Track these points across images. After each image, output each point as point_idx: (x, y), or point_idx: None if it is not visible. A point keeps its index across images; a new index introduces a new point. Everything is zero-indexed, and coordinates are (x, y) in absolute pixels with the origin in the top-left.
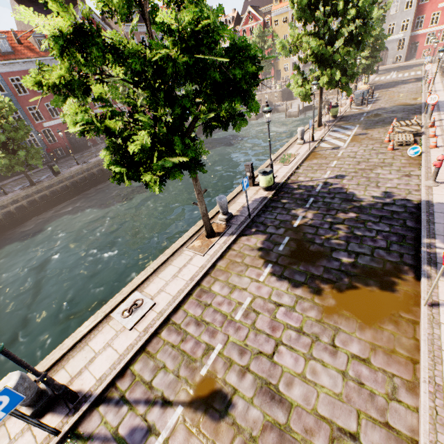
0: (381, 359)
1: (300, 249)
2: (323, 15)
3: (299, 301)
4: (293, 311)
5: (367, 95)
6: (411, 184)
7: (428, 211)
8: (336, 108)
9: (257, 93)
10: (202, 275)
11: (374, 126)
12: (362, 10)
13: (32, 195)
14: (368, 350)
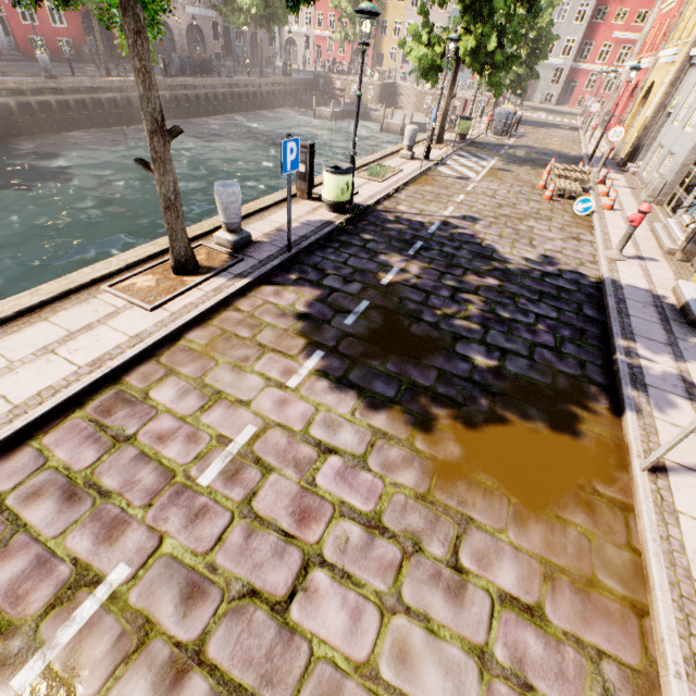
0: (570, 607)
1: (391, 328)
2: None
3: (379, 443)
4: (363, 468)
5: (514, 119)
6: (583, 251)
7: (616, 295)
8: (468, 121)
9: (341, 76)
10: (134, 356)
11: (521, 164)
12: None
13: None
14: (537, 581)
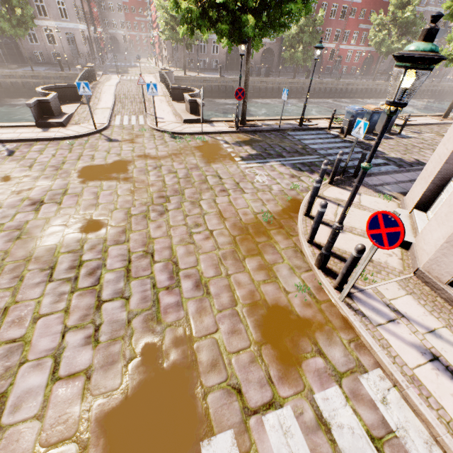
0: None
1: None
2: None
3: None
4: None
5: None
6: None
7: None
8: None
9: None
10: (440, 123)
11: None
12: None
13: (292, 84)
14: None
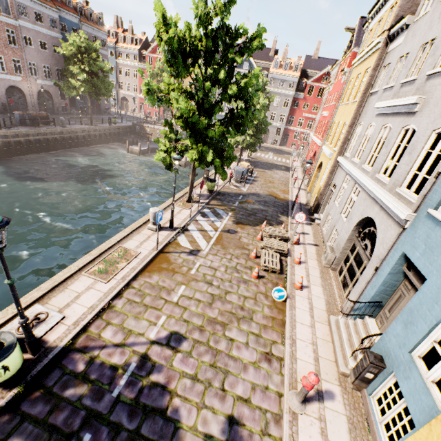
0: None
1: None
2: (204, 76)
3: None
4: None
5: (246, 175)
6: (271, 390)
7: None
8: (212, 183)
9: (150, 125)
10: None
11: (245, 221)
12: (245, 92)
13: None
14: None
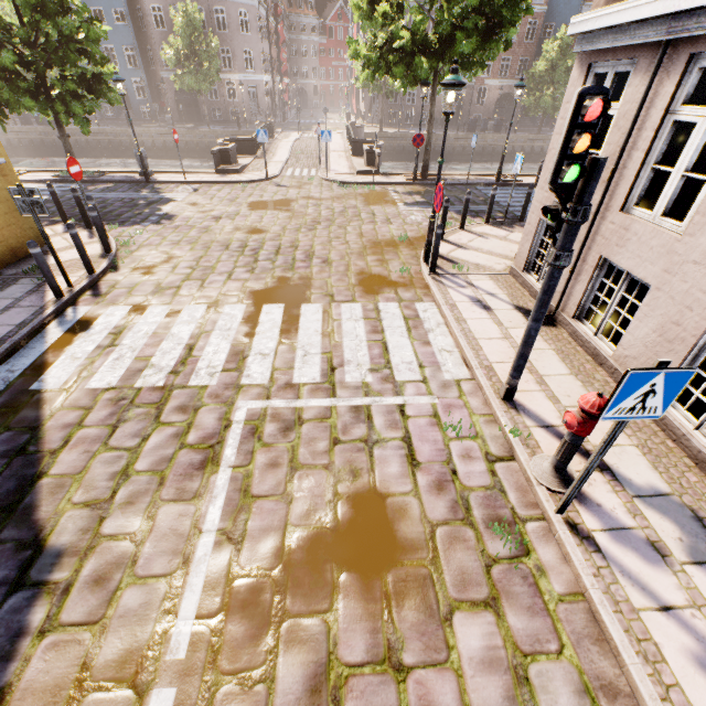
0: None
1: None
2: None
3: None
4: None
5: None
6: None
7: None
8: None
9: None
10: None
11: None
12: None
13: (534, 142)
14: None
